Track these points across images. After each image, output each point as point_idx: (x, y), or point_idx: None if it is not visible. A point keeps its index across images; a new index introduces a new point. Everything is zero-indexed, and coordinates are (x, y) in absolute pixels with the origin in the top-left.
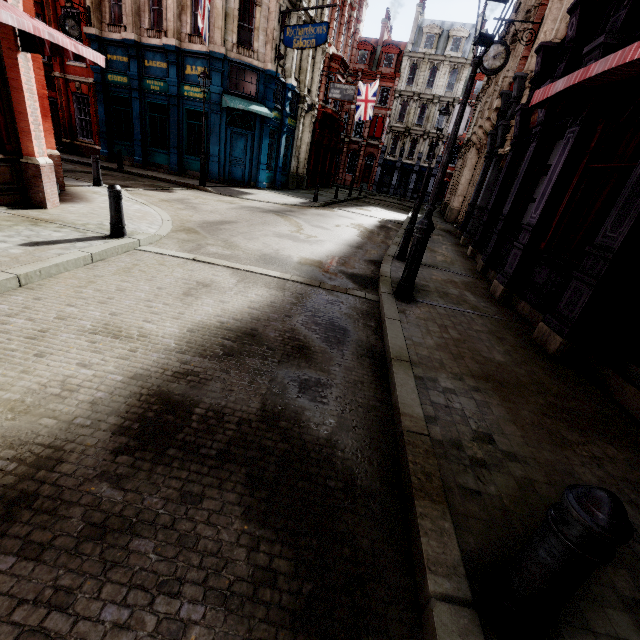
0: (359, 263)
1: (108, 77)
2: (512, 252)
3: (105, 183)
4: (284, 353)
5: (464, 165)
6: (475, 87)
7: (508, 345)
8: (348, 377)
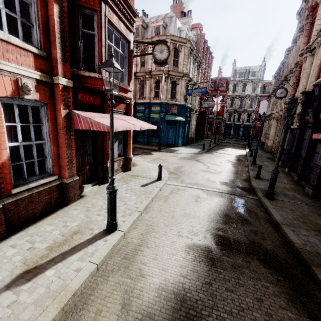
0: (241, 181)
1: None
2: (312, 175)
3: None
4: (241, 222)
5: (270, 126)
6: (266, 89)
7: None
8: (266, 230)
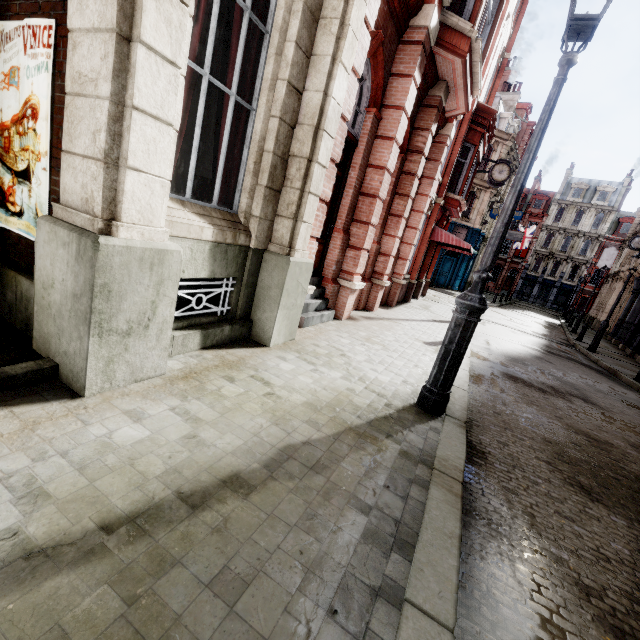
0: (557, 338)
1: None
2: None
3: None
4: (561, 351)
5: (611, 291)
6: (621, 227)
7: None
8: (585, 360)
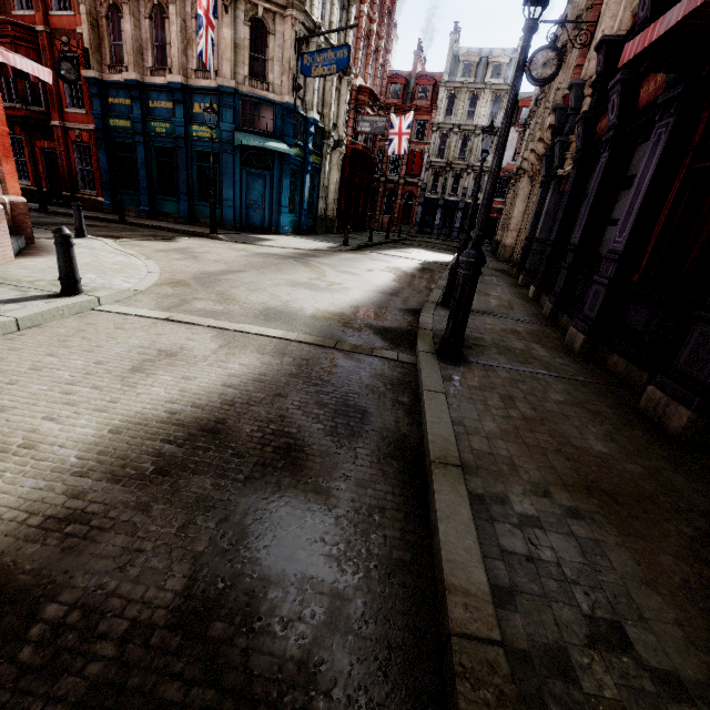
0: (392, 313)
1: (110, 122)
2: (592, 289)
3: (95, 235)
4: (258, 461)
5: (516, 196)
6: (521, 114)
7: (607, 423)
8: (359, 501)
